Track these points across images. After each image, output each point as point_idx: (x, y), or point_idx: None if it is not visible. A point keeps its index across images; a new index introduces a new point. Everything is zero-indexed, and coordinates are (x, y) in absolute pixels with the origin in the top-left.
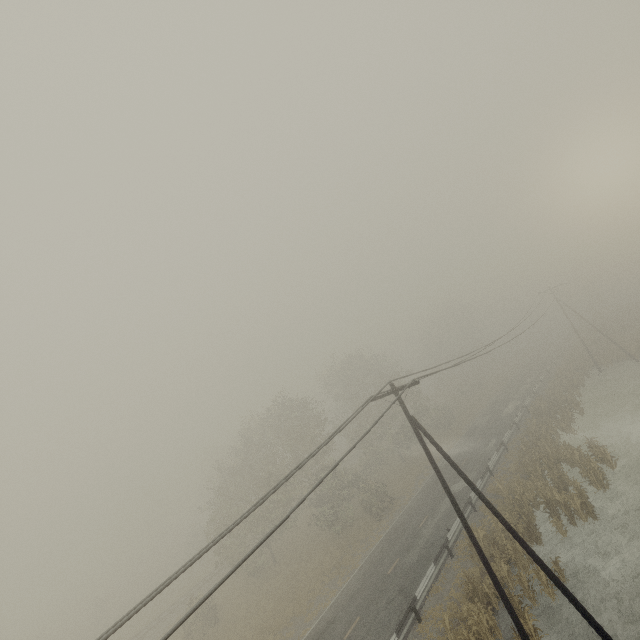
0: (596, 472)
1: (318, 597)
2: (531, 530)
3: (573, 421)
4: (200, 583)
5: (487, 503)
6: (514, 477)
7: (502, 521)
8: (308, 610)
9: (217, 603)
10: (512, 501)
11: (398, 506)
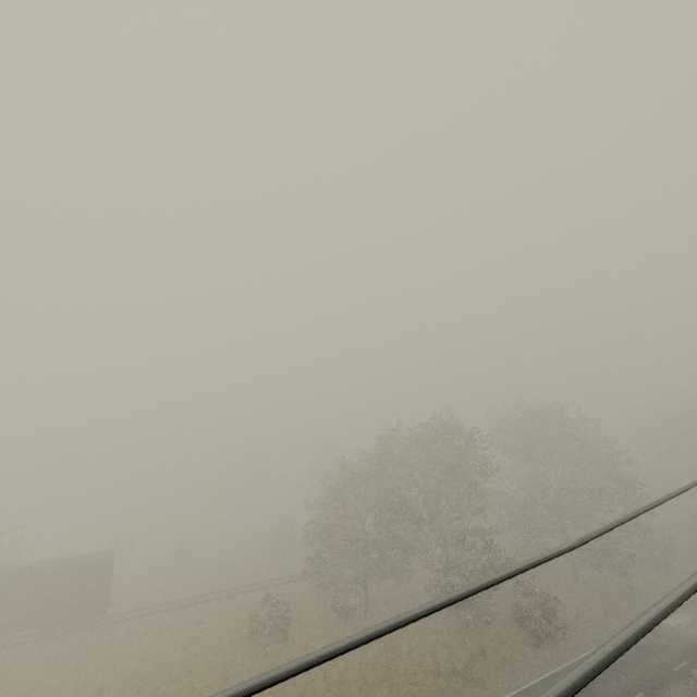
0: None
1: None
2: None
3: None
4: (277, 580)
5: None
6: None
7: None
8: None
9: (290, 615)
10: None
11: (571, 642)
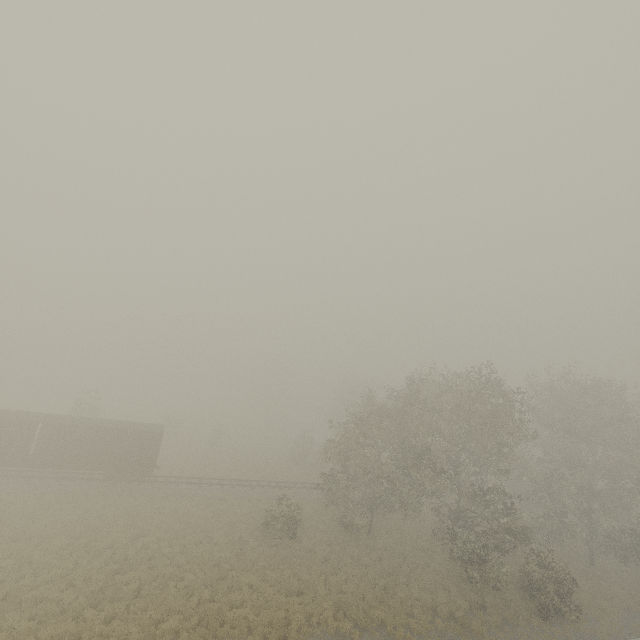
0: None
1: (421, 636)
2: None
3: None
4: (291, 483)
5: None
6: None
7: None
8: (403, 639)
9: (299, 517)
10: None
11: (583, 627)
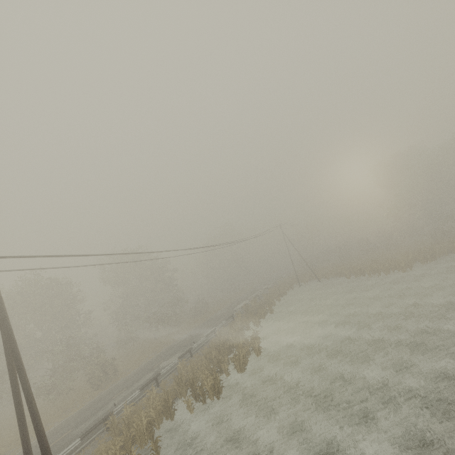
0: (239, 358)
1: None
2: (168, 407)
3: (264, 318)
4: None
5: (26, 395)
6: (202, 358)
7: (31, 416)
8: None
9: None
10: (174, 380)
11: (119, 377)
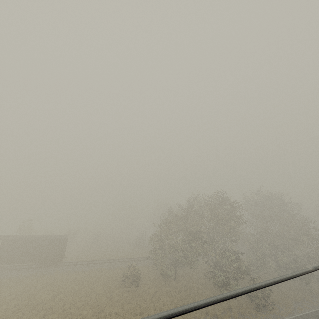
0: None
1: None
2: None
3: None
4: (135, 258)
5: None
6: None
7: None
8: None
9: (140, 275)
10: None
11: (276, 312)
